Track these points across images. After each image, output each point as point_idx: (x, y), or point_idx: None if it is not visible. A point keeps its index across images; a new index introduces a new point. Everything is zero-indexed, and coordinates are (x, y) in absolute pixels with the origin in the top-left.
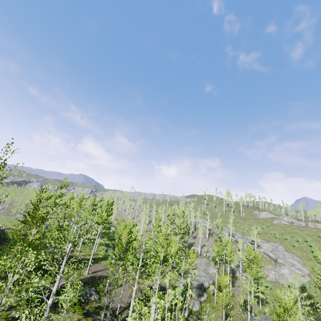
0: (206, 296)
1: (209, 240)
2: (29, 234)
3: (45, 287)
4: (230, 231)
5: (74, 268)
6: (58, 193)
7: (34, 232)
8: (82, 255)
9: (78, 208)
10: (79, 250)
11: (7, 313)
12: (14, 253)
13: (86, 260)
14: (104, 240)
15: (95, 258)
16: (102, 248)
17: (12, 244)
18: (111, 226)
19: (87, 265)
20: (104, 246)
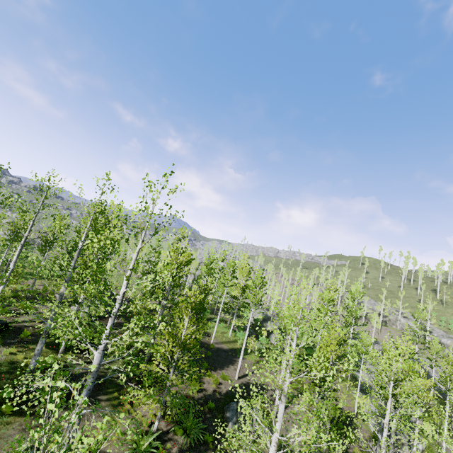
0: (424, 442)
1: (382, 332)
2: (179, 326)
3: (193, 399)
4: (428, 324)
5: (217, 366)
6: (179, 250)
7: (185, 322)
8: (216, 342)
9: (208, 274)
10: (214, 335)
11: (165, 450)
12: (161, 353)
13: (224, 351)
14: (242, 322)
15: (234, 348)
16: (241, 334)
17: (129, 315)
18: (251, 303)
19: (230, 360)
20: (239, 329)
